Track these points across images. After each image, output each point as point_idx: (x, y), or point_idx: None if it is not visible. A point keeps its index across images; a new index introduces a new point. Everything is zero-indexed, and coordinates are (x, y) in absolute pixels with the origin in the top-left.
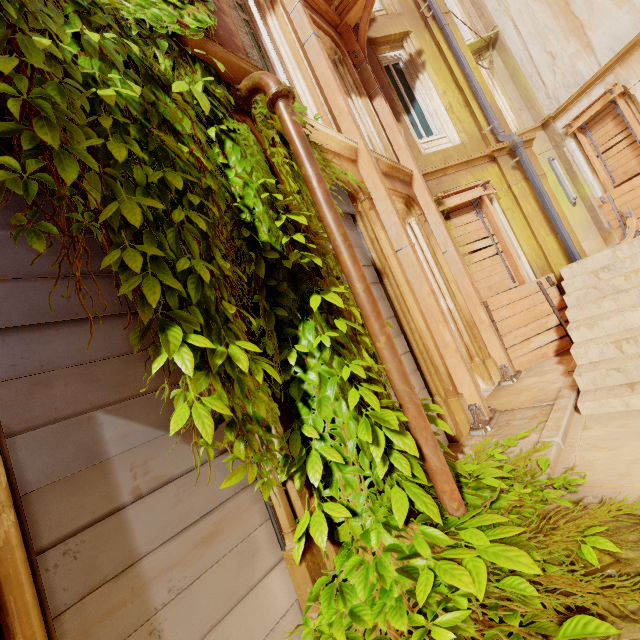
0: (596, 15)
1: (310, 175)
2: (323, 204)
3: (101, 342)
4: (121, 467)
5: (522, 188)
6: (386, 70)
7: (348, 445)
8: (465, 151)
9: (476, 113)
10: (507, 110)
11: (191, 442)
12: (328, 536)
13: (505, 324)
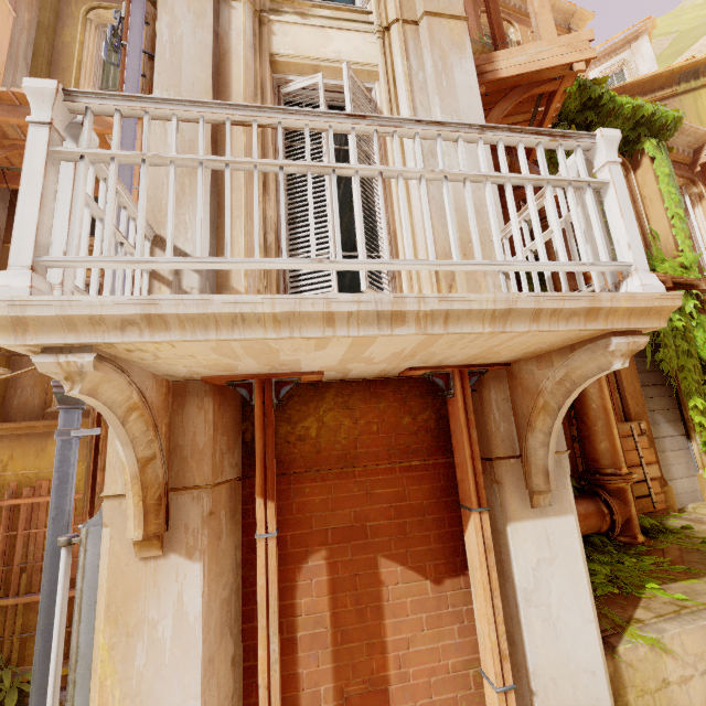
0: None
1: None
2: None
3: (654, 392)
4: (660, 427)
5: None
6: None
7: None
8: None
9: None
10: None
11: (673, 428)
12: None
13: None
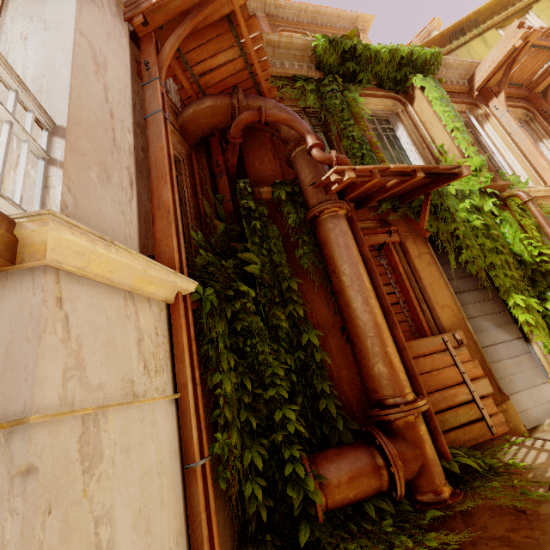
0: None
1: (549, 232)
2: None
3: (474, 297)
4: (489, 334)
5: None
6: None
7: None
8: None
9: None
10: None
11: (505, 332)
12: None
13: None
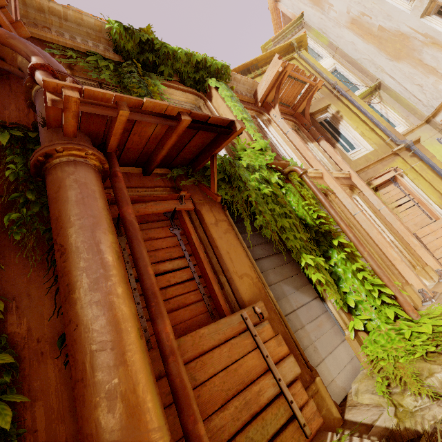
0: (441, 62)
1: (321, 198)
2: (329, 207)
3: (273, 262)
4: (291, 299)
5: (420, 166)
6: (320, 124)
7: (361, 294)
8: (377, 153)
9: (379, 133)
10: (398, 118)
11: (304, 294)
12: (362, 330)
13: (432, 245)
